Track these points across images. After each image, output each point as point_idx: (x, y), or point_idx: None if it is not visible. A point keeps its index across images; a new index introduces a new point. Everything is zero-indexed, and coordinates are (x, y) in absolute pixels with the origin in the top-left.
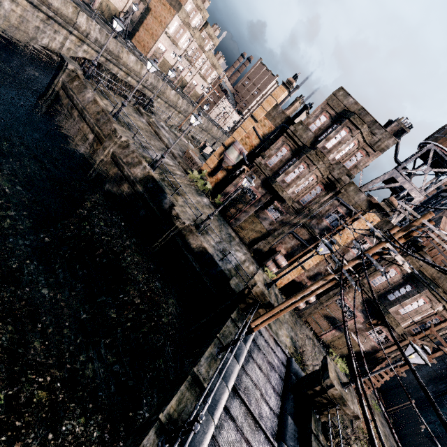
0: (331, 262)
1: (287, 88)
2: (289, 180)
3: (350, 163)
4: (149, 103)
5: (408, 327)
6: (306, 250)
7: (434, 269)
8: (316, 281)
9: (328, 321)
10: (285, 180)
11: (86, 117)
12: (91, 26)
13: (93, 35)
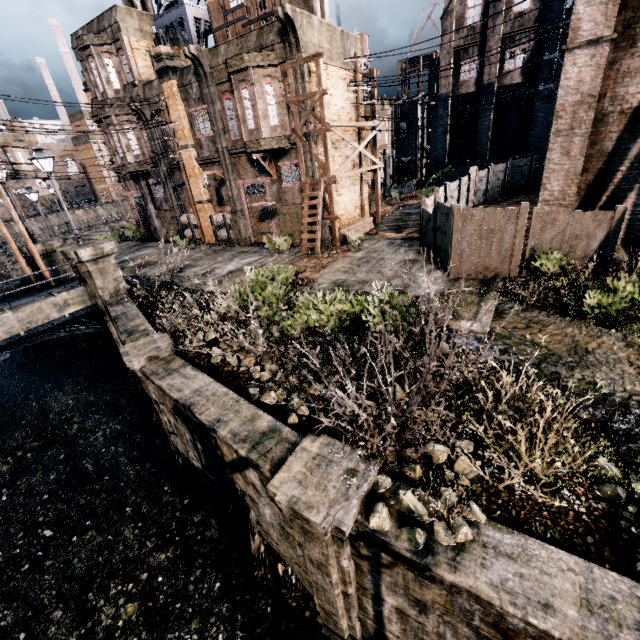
0: (209, 168)
1: (88, 90)
2: (123, 153)
3: (129, 75)
4: (68, 226)
5: (286, 130)
6: (187, 185)
7: (233, 49)
8: (223, 200)
9: (265, 220)
10: (121, 157)
11: (4, 275)
12: (28, 224)
13: (35, 229)
